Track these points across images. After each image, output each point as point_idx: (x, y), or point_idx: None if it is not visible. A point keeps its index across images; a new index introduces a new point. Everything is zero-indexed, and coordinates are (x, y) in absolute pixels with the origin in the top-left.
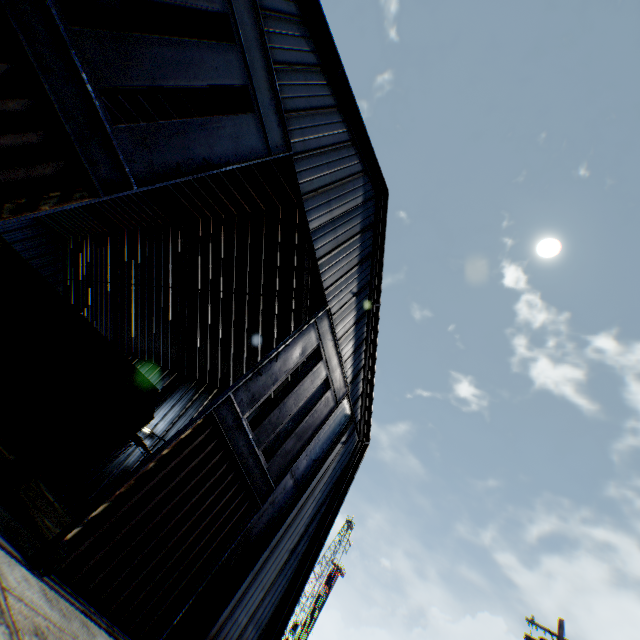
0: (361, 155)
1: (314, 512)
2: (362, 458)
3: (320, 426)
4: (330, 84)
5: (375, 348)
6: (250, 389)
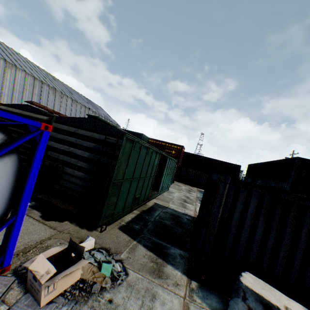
0: None
1: None
2: None
3: None
4: None
5: None
6: None
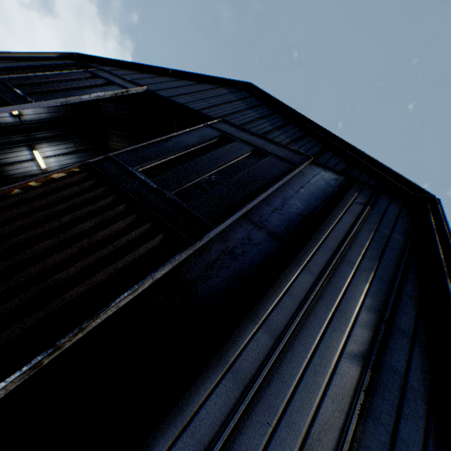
0: (212, 83)
1: (381, 291)
2: (437, 212)
3: (277, 181)
4: (171, 78)
5: (325, 131)
6: (137, 155)
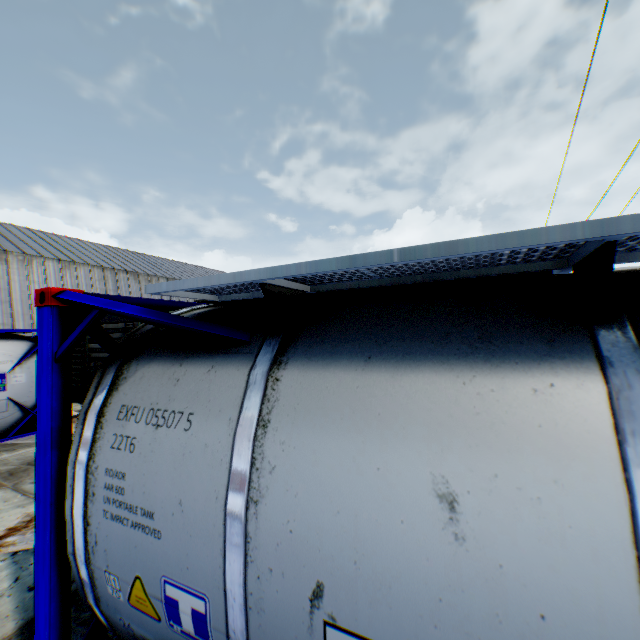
0: None
1: None
2: None
3: None
4: None
5: None
6: None
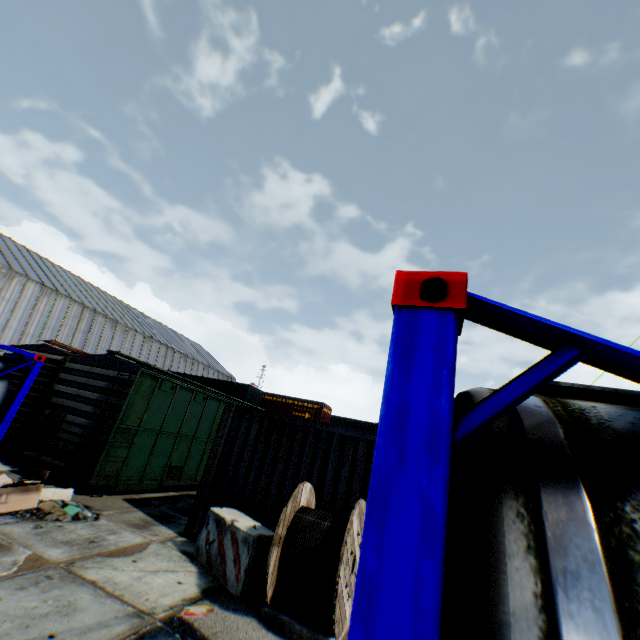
0: None
1: None
2: None
3: None
4: None
5: None
6: None
